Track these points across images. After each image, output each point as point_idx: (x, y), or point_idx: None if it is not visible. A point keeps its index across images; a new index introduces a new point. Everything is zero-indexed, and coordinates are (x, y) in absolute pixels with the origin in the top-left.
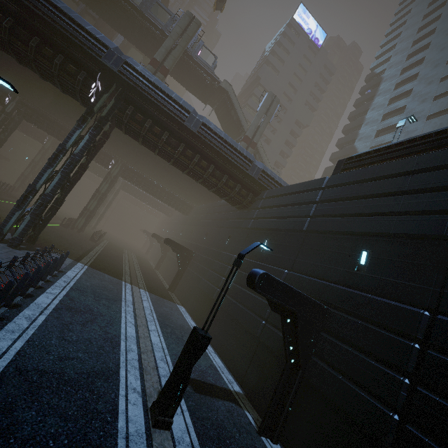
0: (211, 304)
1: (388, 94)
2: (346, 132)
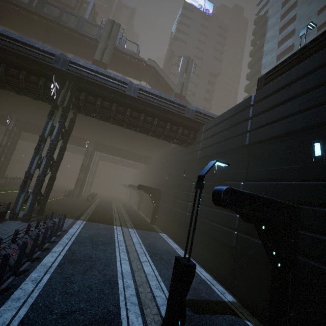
0: (185, 226)
1: (277, 26)
2: (251, 67)
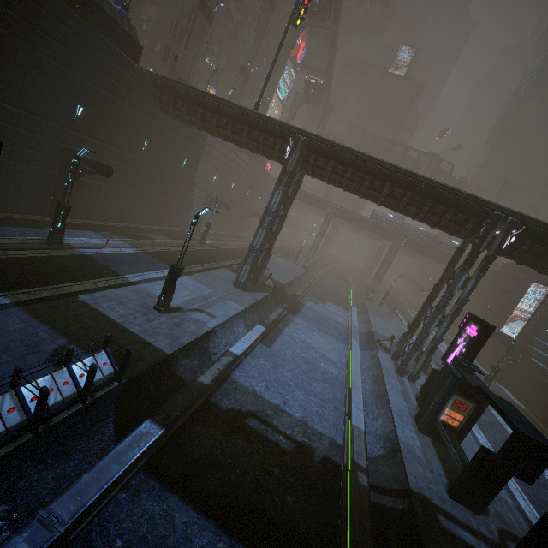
0: None
1: None
2: None
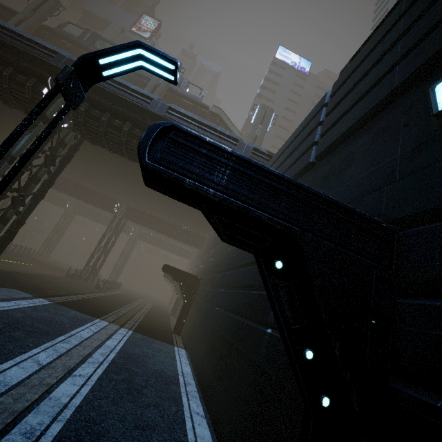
0: (209, 333)
1: None
2: None
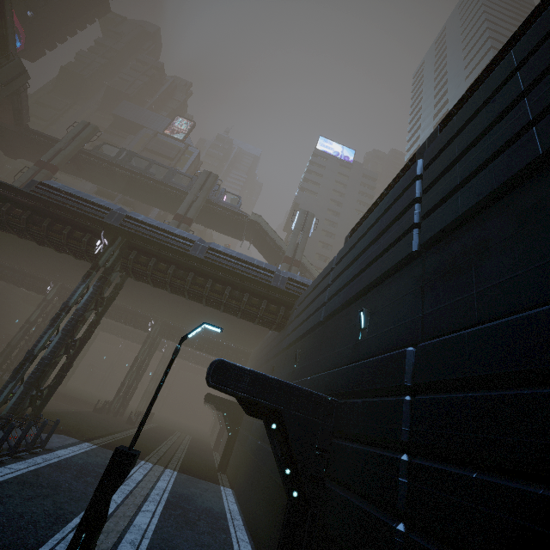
0: (253, 468)
1: None
2: None
